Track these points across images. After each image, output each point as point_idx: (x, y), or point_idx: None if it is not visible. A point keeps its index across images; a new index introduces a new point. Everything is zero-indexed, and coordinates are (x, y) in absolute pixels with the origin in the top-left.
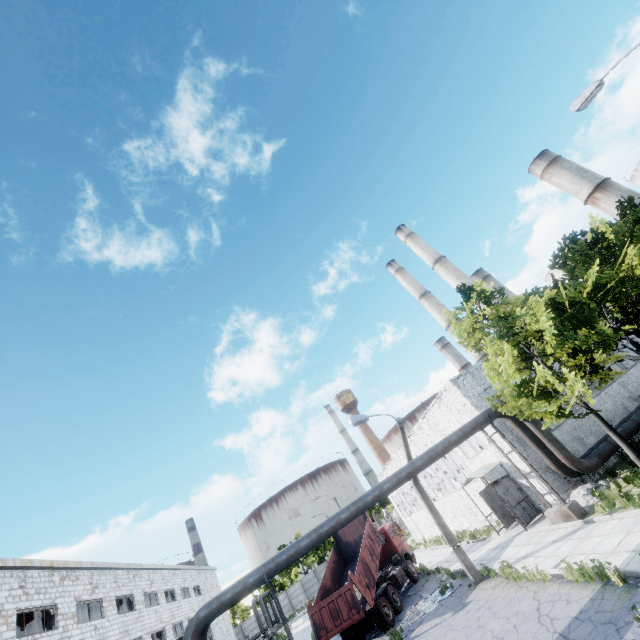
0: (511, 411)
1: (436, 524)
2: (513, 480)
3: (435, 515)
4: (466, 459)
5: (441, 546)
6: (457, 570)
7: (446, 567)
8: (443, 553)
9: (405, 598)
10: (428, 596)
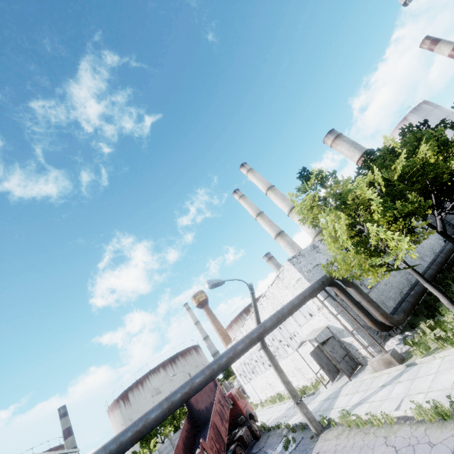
0: (342, 275)
1: (281, 382)
2: (337, 339)
3: (280, 374)
4: (298, 327)
5: (276, 404)
6: (296, 424)
7: (284, 422)
8: (279, 410)
9: None
10: (272, 452)
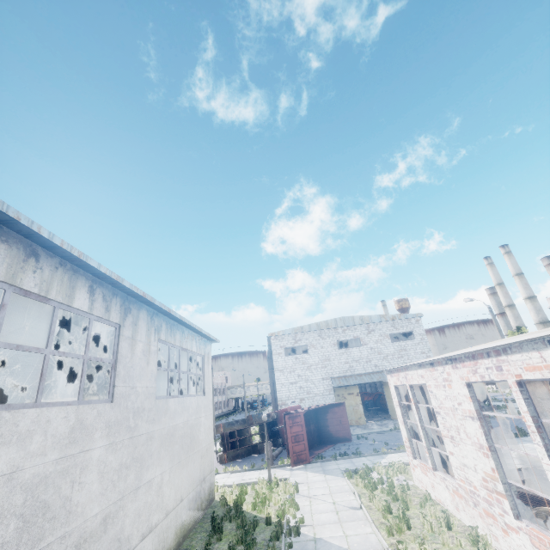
0: None
1: None
2: None
3: None
4: None
5: None
6: None
7: None
8: None
9: None
10: None
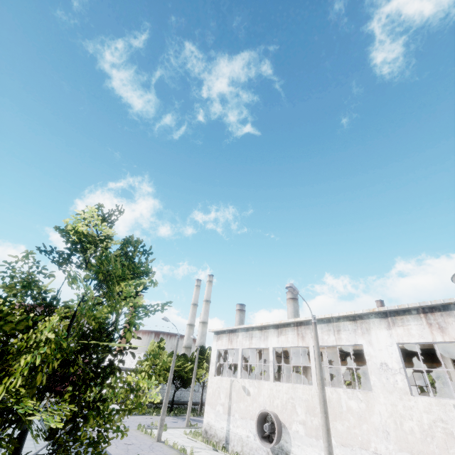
0: None
1: None
2: None
3: None
4: None
5: None
6: None
7: None
8: None
9: None
10: None
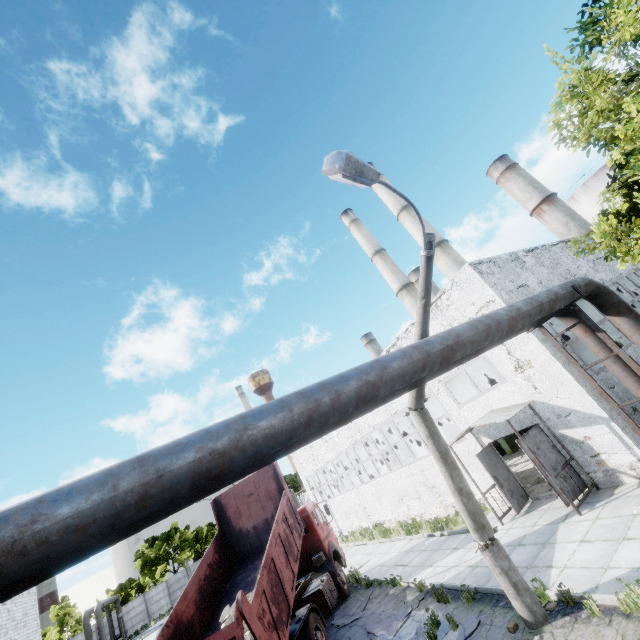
0: None
1: (453, 491)
2: (550, 431)
3: (454, 472)
4: (454, 406)
5: (375, 541)
6: (442, 584)
7: (403, 575)
8: (383, 551)
9: (329, 631)
10: (388, 637)
